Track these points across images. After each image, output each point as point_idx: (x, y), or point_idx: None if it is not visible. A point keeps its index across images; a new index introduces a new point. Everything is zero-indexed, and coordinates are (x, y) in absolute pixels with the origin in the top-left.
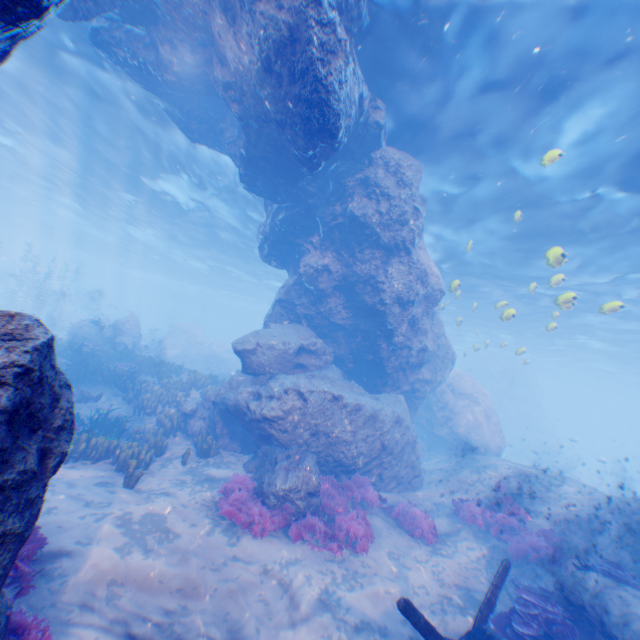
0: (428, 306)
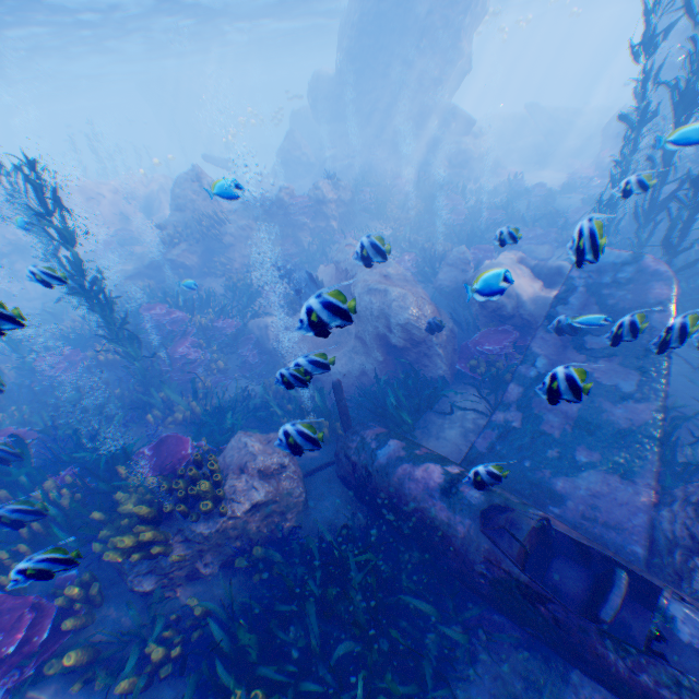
0: None
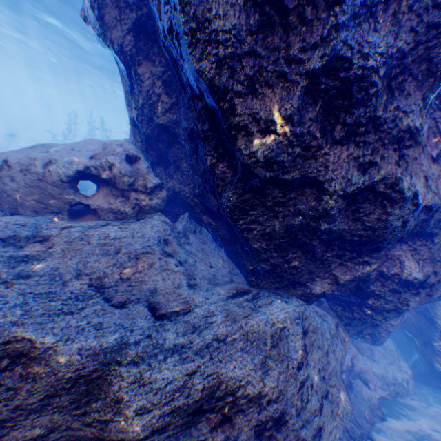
0: (436, 26)
